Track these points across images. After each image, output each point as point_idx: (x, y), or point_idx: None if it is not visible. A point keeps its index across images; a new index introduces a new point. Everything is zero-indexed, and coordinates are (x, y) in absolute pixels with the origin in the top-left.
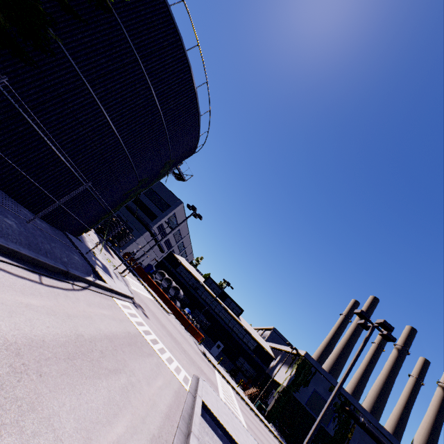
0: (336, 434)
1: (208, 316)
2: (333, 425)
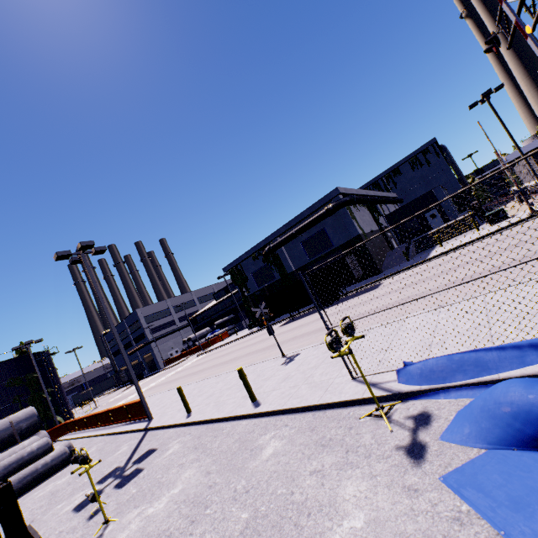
0: (280, 274)
1: (230, 314)
2: (275, 272)
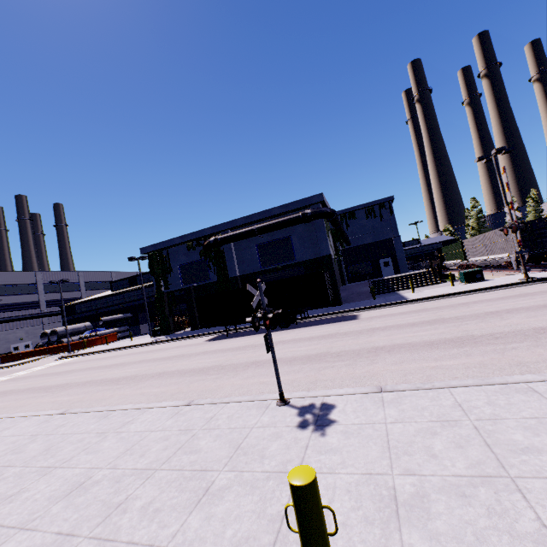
0: (218, 276)
1: (127, 312)
2: (213, 272)
